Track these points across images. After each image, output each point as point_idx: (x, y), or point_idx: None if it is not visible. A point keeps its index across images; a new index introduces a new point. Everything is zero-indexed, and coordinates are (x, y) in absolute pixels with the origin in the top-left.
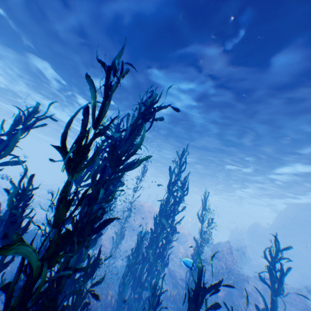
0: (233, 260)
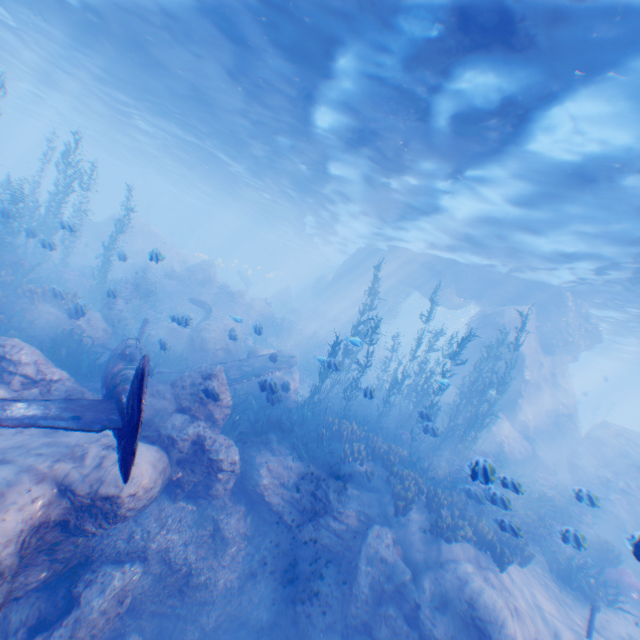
0: (206, 275)
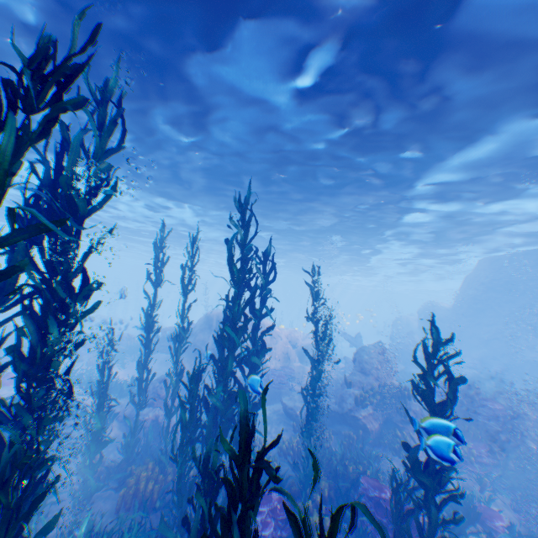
0: (389, 371)
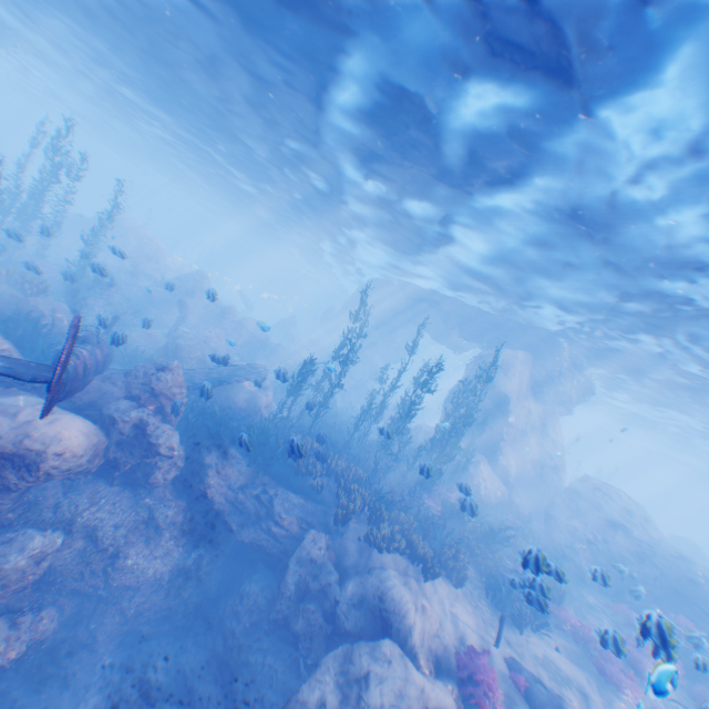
0: (198, 287)
